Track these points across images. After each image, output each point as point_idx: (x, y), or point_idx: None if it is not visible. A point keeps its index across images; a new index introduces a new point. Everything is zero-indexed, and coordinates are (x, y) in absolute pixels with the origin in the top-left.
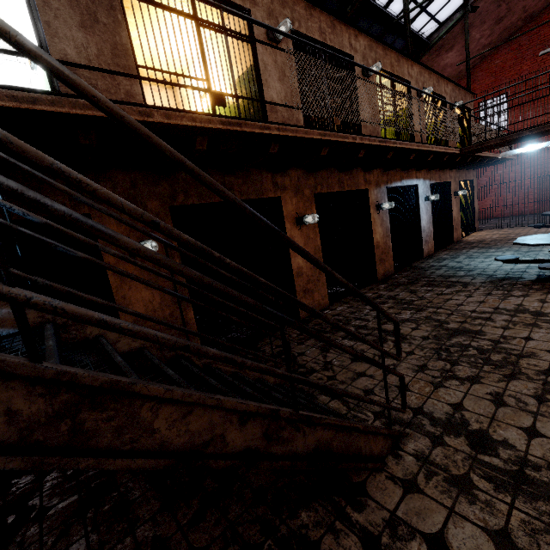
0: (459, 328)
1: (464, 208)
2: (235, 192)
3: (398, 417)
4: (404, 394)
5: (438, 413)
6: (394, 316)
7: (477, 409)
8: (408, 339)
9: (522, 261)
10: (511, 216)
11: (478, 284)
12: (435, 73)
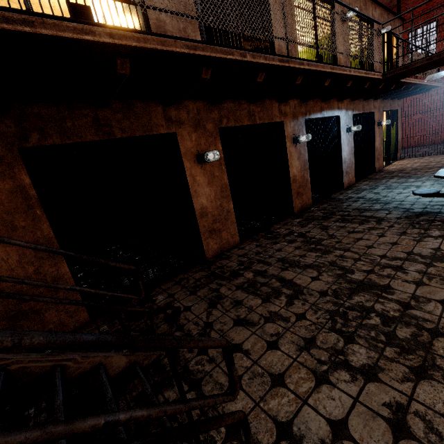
0: (364, 281)
1: (387, 138)
2: (113, 129)
3: (255, 440)
4: (247, 440)
5: (310, 441)
6: (298, 260)
7: (366, 439)
8: (304, 293)
9: (443, 195)
10: (433, 144)
11: (393, 219)
12: None
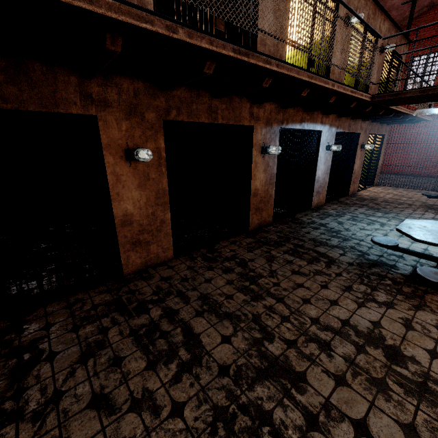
0: (279, 359)
1: (368, 162)
2: None
3: None
4: None
5: None
6: (221, 302)
7: None
8: (202, 364)
9: (401, 250)
10: (411, 175)
11: (344, 264)
12: (373, 1)
